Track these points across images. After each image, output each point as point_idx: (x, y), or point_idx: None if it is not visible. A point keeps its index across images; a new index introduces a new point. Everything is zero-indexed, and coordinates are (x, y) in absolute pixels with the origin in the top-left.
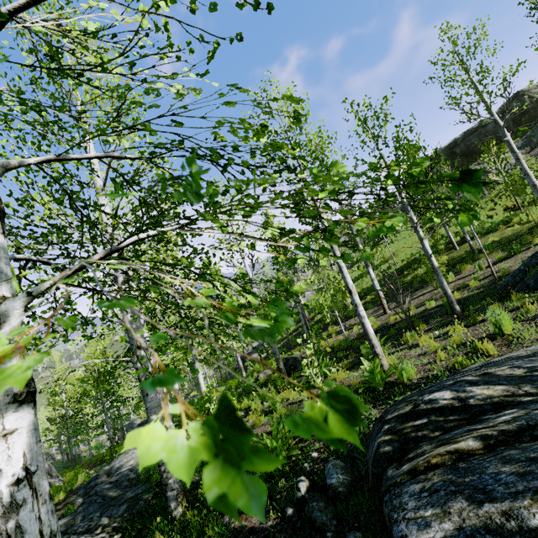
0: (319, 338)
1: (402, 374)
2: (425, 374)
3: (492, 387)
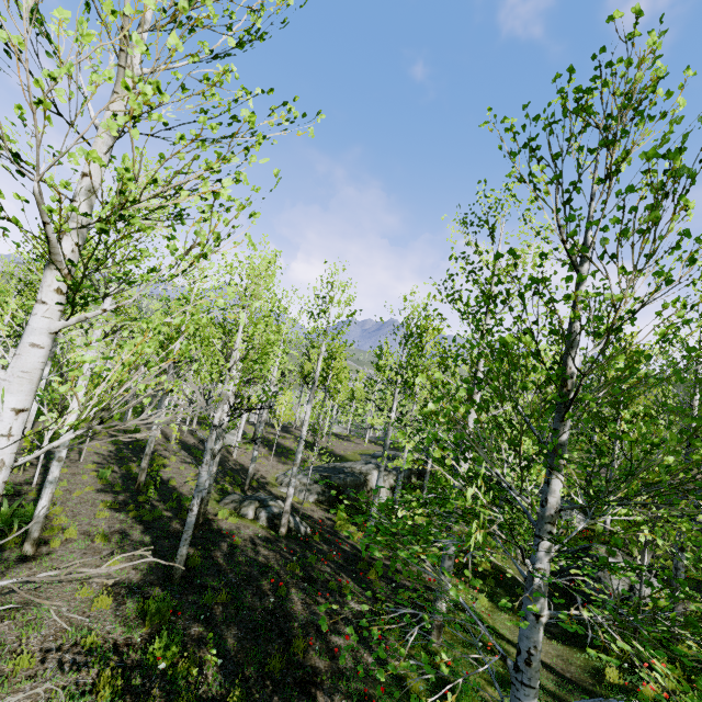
0: None
1: None
2: None
3: None
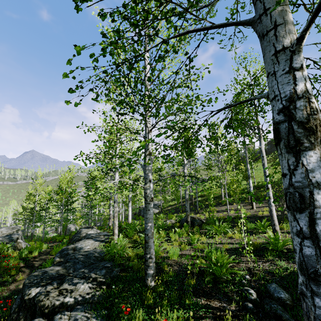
0: (202, 211)
1: None
2: None
3: None
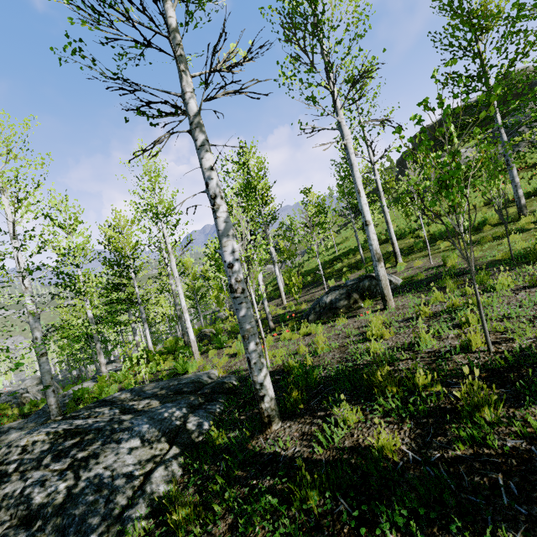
0: None
1: (188, 368)
2: (199, 370)
3: (128, 395)
